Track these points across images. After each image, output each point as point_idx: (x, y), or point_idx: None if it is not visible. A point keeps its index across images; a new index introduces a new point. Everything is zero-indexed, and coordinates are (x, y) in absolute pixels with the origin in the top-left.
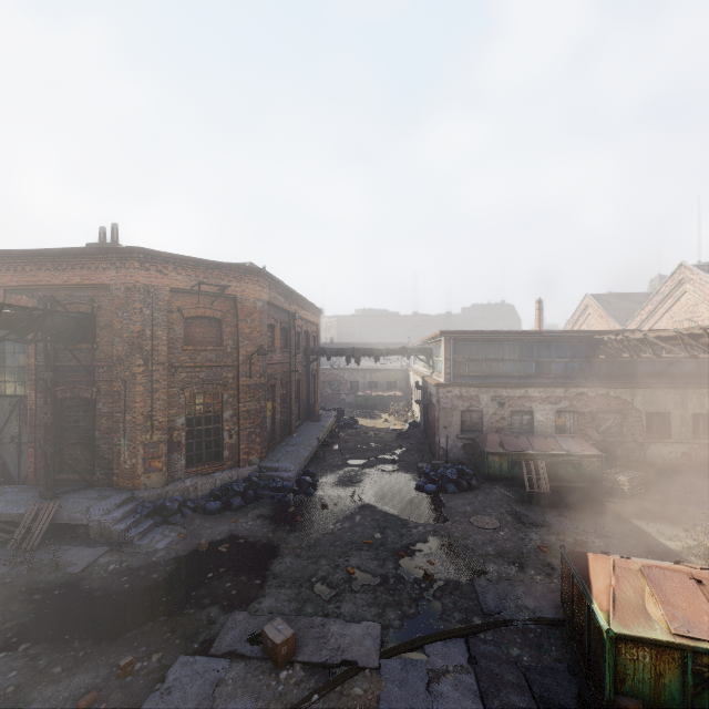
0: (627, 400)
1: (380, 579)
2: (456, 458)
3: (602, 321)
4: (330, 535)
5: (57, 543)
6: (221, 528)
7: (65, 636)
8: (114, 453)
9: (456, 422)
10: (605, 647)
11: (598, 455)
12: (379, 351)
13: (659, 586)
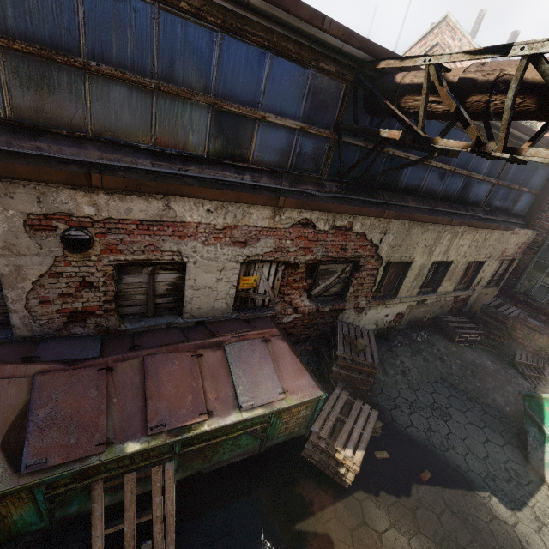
0: (374, 240)
1: None
2: None
3: None
4: None
5: None
6: None
7: None
8: None
9: None
10: None
11: (313, 399)
12: None
13: None
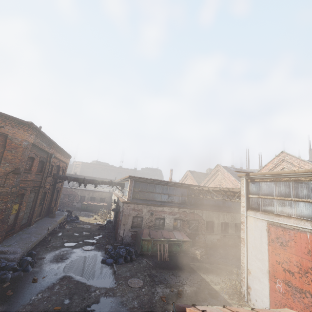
0: (200, 215)
1: None
2: (127, 241)
3: (192, 181)
4: (29, 306)
5: None
6: None
7: None
8: None
9: (130, 222)
10: None
11: (189, 241)
12: (98, 181)
13: None
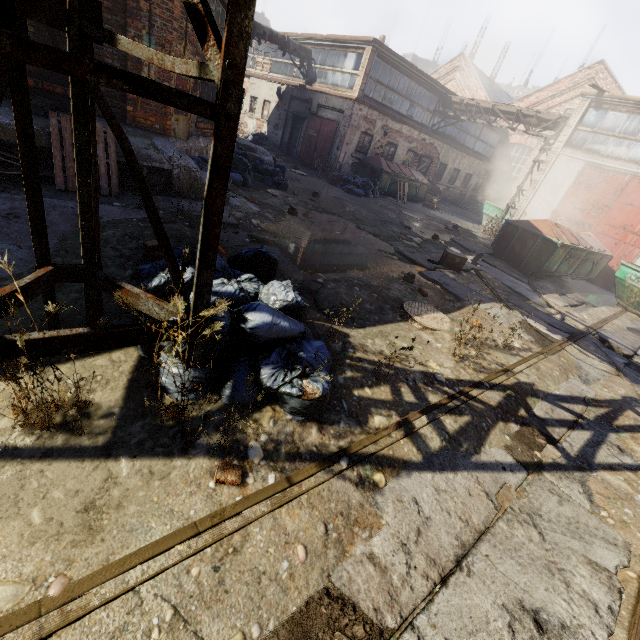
0: (438, 151)
1: (421, 239)
2: (345, 173)
3: None
4: (356, 214)
5: (123, 191)
6: (274, 201)
7: (333, 268)
8: (128, 60)
9: (356, 142)
10: (556, 250)
11: (428, 185)
12: (262, 30)
13: (561, 229)
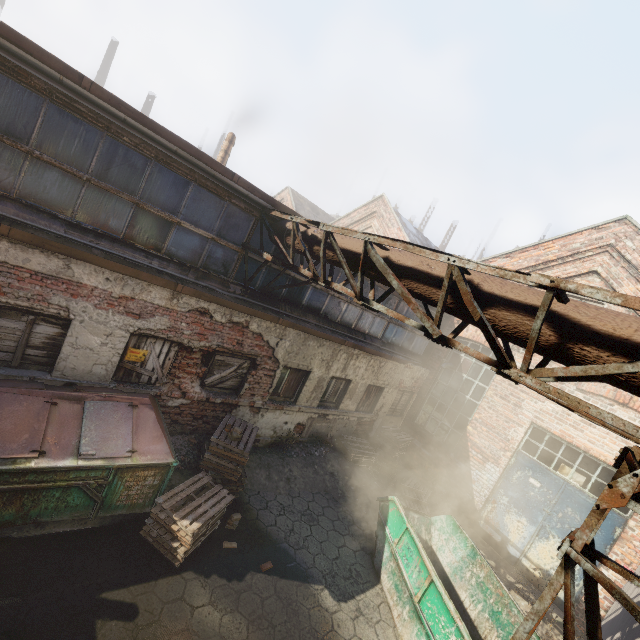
0: (270, 342)
1: None
2: None
3: None
4: None
5: None
6: None
7: None
8: None
9: None
10: None
11: (163, 464)
12: None
13: None
